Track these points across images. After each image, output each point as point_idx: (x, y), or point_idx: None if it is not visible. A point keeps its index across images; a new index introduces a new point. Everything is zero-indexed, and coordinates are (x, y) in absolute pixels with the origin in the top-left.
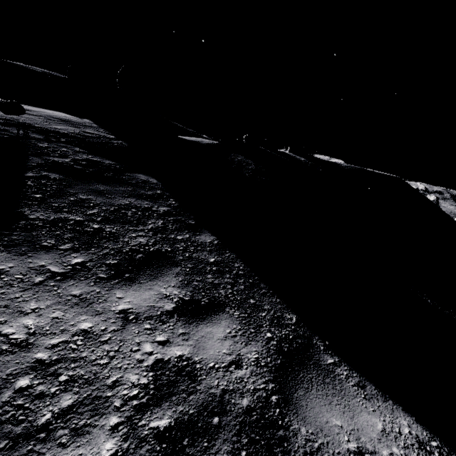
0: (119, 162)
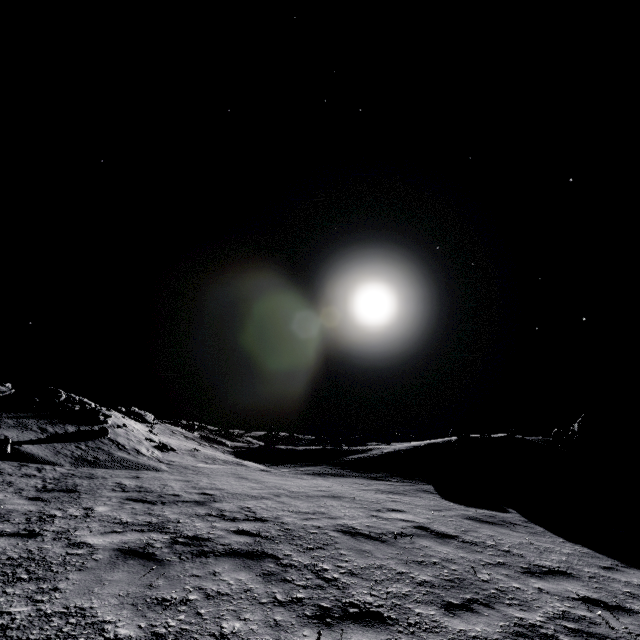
0: None
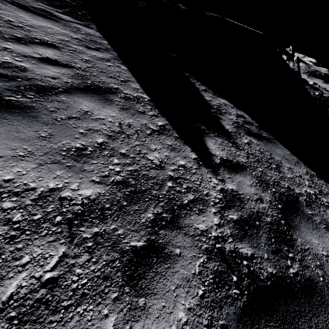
0: None
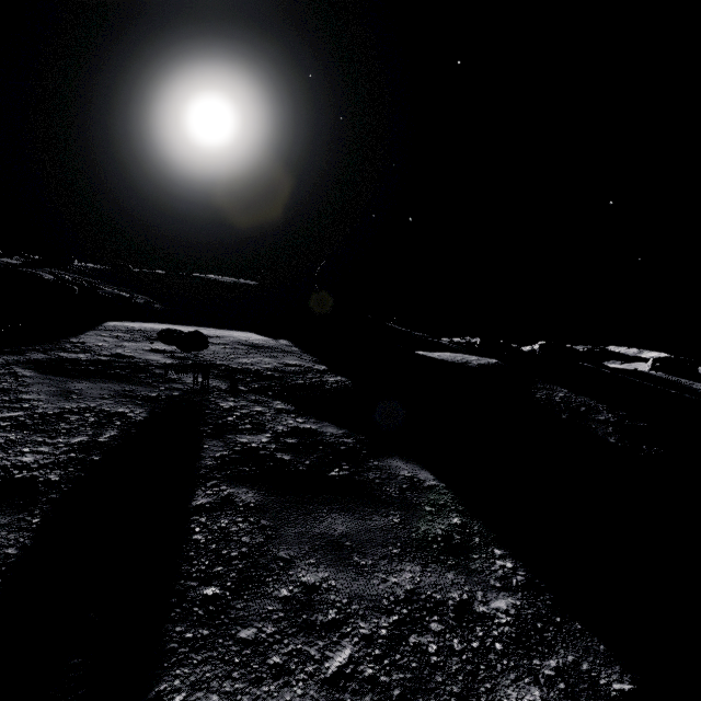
0: (347, 426)
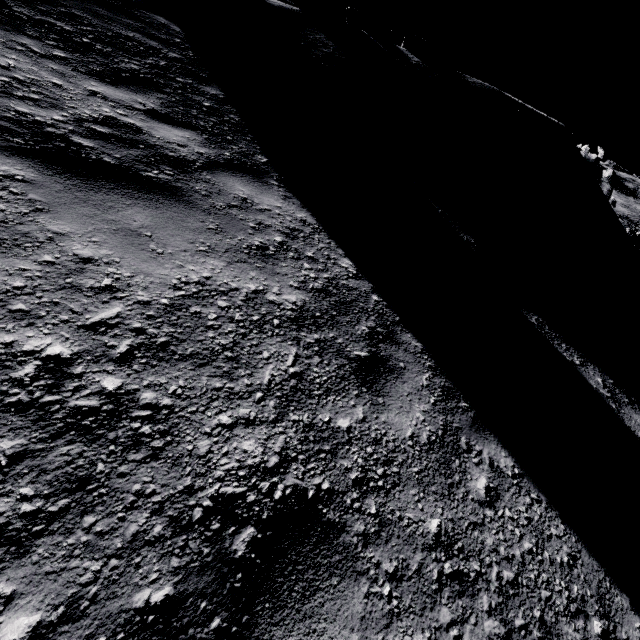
0: None
